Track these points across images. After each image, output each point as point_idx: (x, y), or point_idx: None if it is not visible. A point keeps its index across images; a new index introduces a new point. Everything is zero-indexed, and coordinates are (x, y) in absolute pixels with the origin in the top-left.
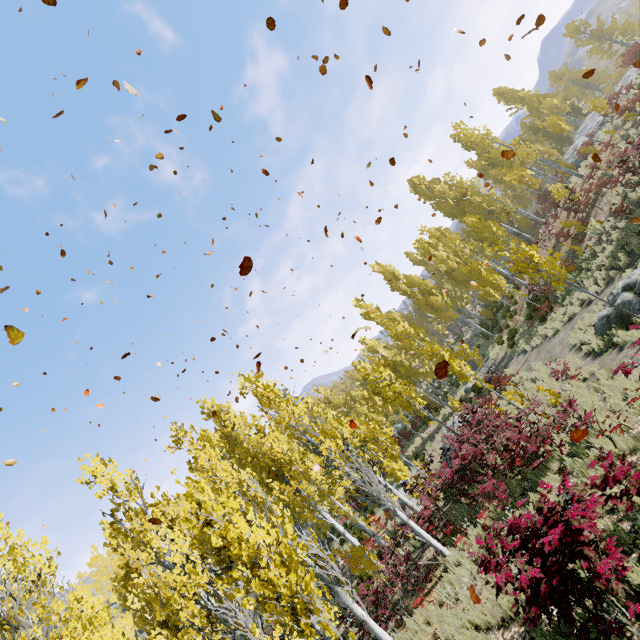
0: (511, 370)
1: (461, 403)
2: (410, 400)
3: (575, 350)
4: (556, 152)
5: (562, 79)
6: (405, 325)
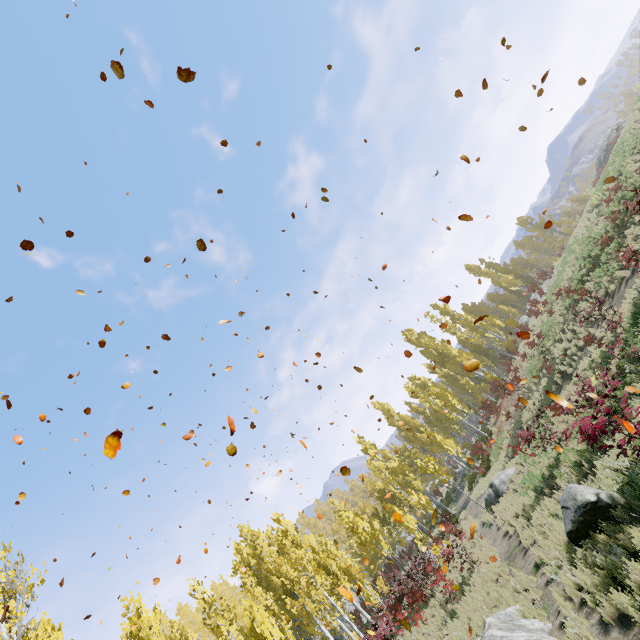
0: (463, 514)
1: (422, 542)
2: (376, 543)
3: (482, 514)
4: (517, 312)
5: (524, 246)
6: (386, 472)
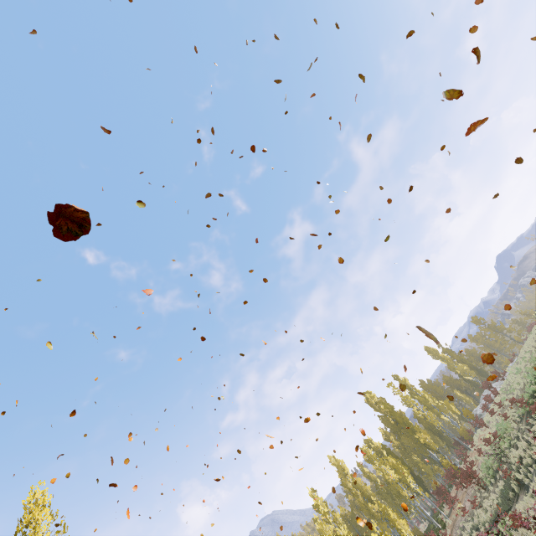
0: None
1: None
2: None
3: None
4: (471, 401)
5: (478, 341)
6: None
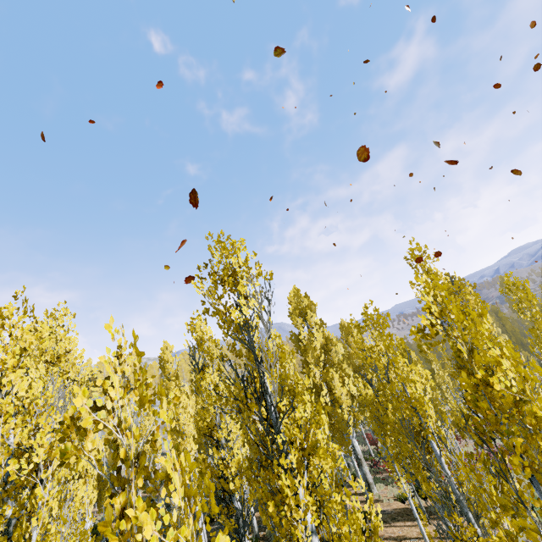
0: None
1: None
2: None
3: None
4: None
5: None
6: None
